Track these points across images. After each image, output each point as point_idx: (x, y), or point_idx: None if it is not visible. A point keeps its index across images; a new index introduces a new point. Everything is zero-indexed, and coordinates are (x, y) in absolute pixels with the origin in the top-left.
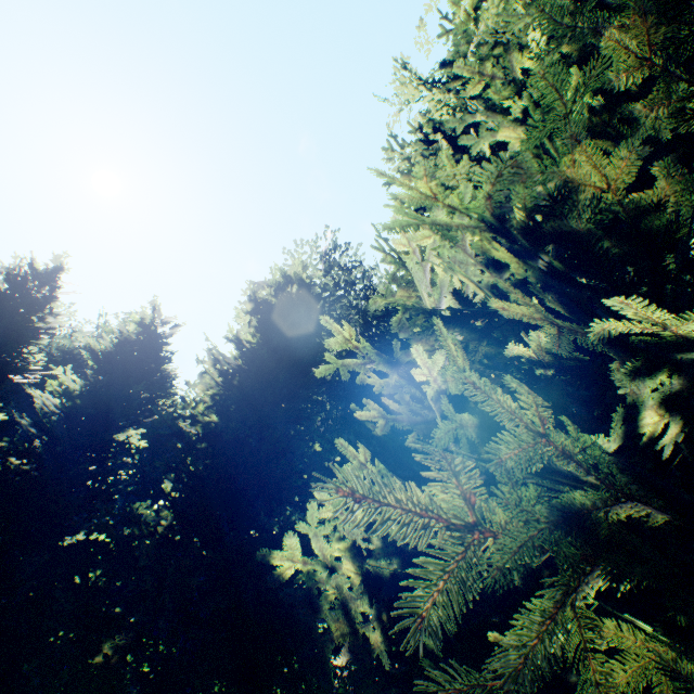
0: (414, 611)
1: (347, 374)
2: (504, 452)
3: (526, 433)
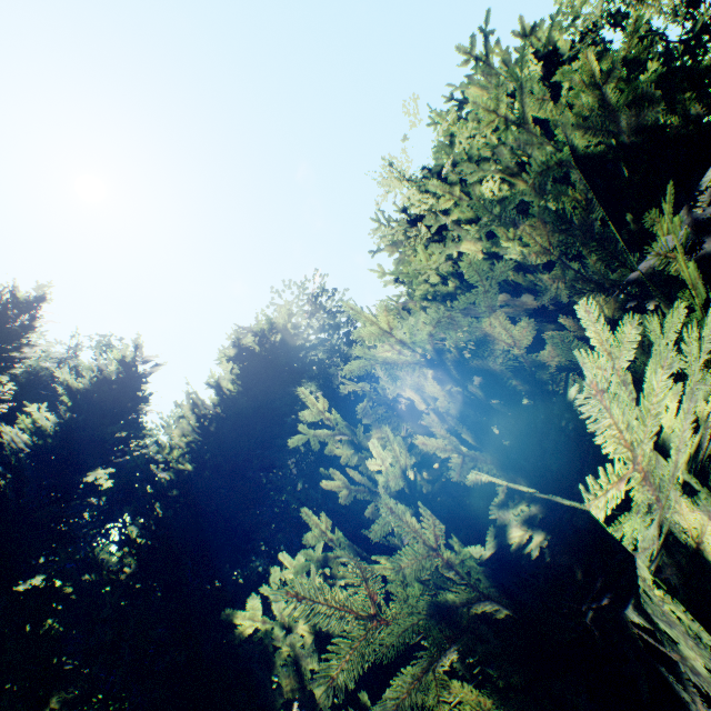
0: (329, 674)
1: (318, 444)
2: (405, 562)
3: (423, 546)
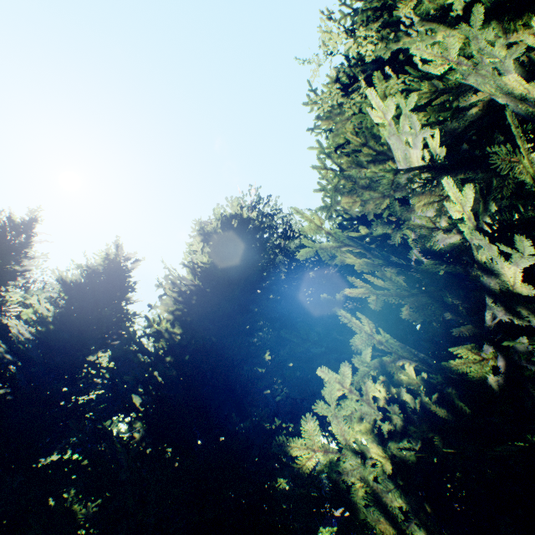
0: None
1: (326, 256)
2: None
3: None
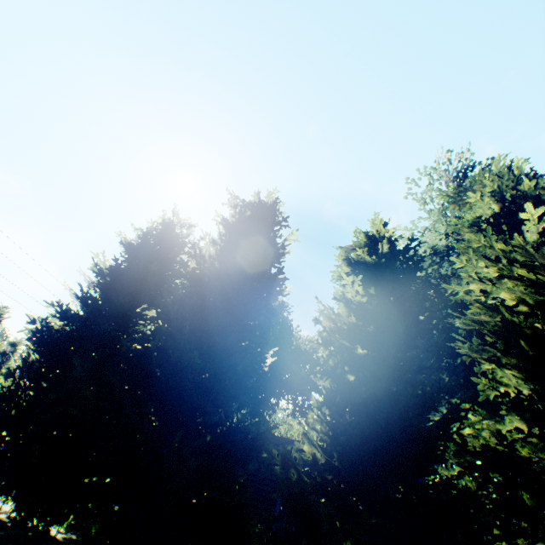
0: None
1: None
2: None
3: None
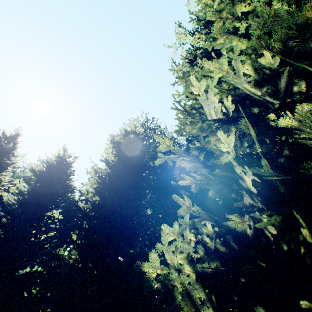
0: None
1: (171, 163)
2: None
3: None
